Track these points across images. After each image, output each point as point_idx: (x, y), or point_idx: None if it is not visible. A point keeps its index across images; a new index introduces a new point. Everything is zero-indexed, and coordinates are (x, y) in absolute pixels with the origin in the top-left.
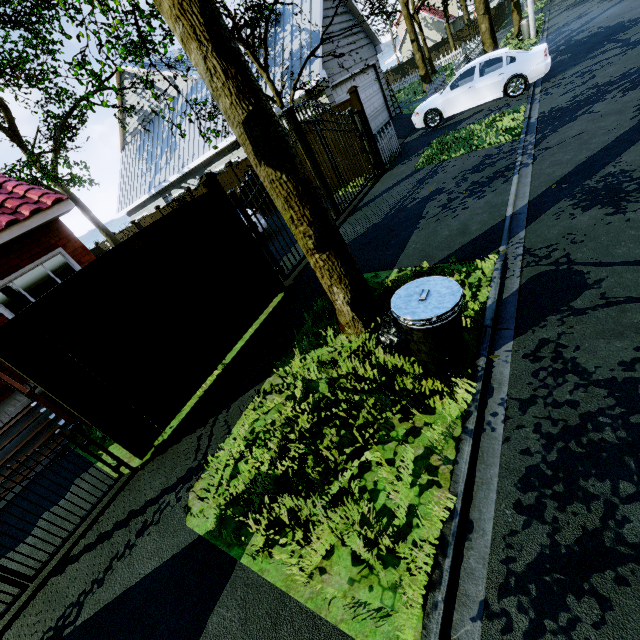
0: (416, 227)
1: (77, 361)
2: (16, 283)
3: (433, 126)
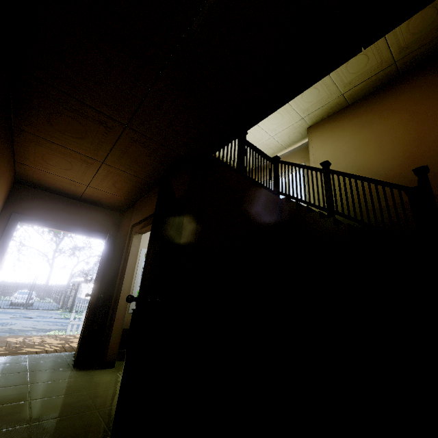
0: None
1: None
2: None
3: None
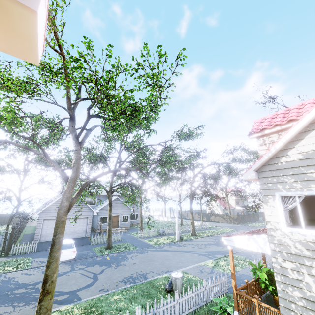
0: None
1: None
2: None
3: None
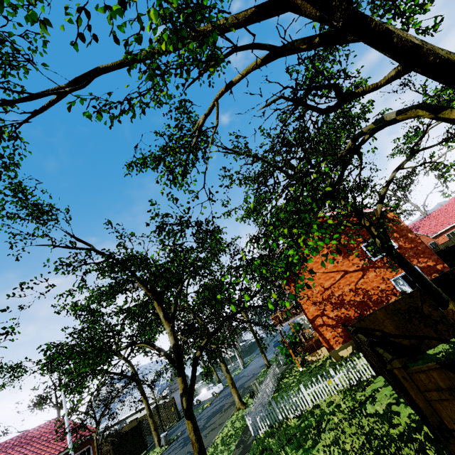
0: (176, 431)
1: (116, 451)
2: (79, 454)
3: (198, 404)
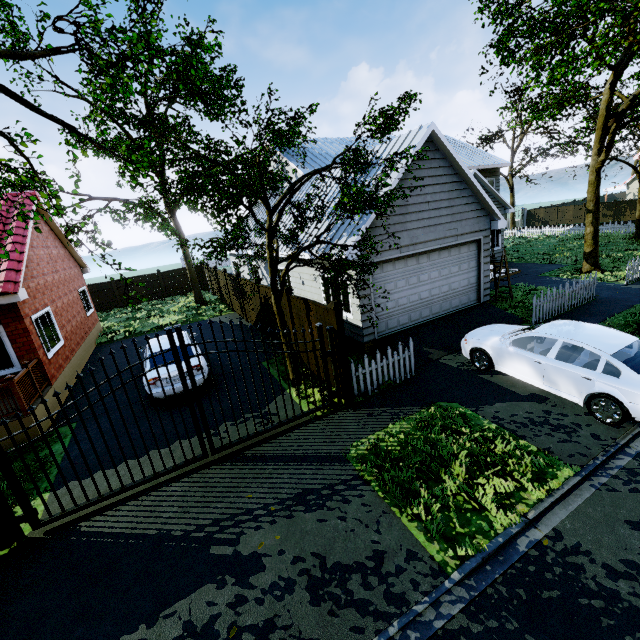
0: (117, 638)
1: None
2: None
3: (478, 367)
